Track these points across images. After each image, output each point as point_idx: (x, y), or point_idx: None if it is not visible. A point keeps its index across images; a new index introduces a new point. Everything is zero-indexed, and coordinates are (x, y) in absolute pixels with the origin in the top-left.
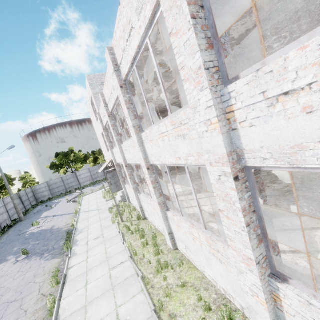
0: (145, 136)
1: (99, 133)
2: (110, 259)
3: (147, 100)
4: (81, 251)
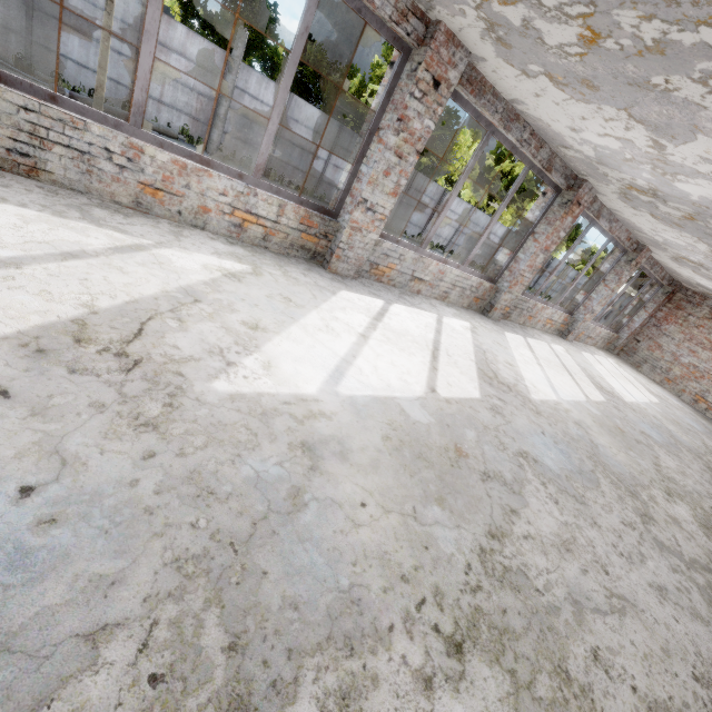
0: None
1: None
2: None
3: None
4: None
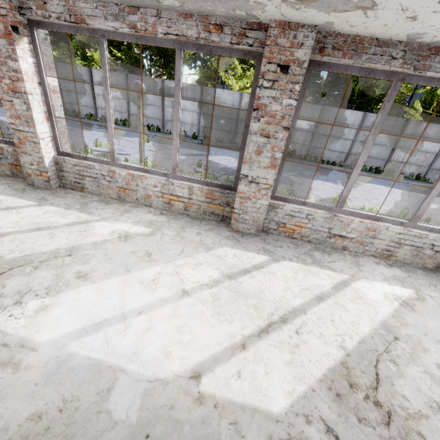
0: None
1: None
2: None
3: None
4: None
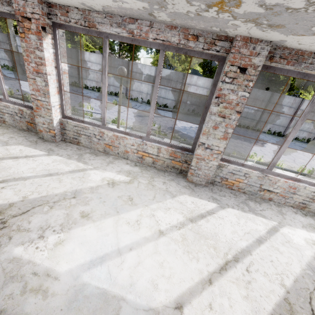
0: None
1: None
2: None
3: None
4: None
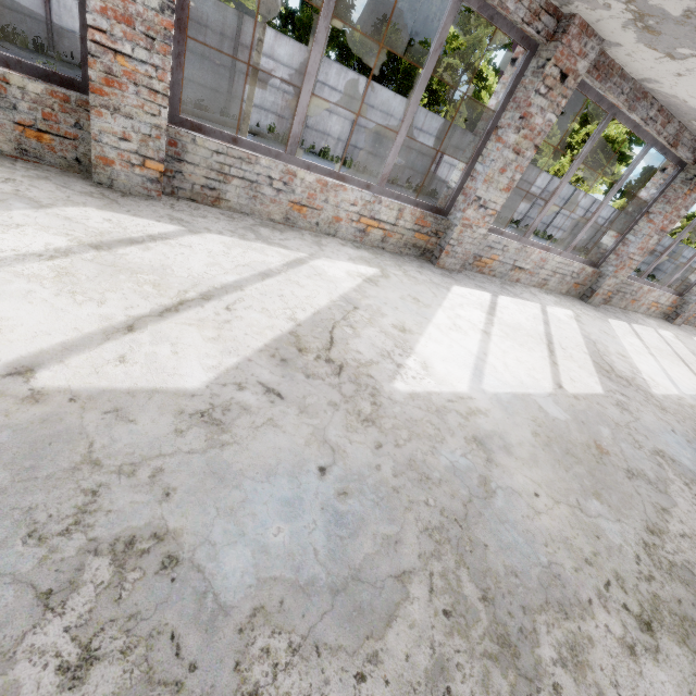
0: None
1: None
2: None
3: None
4: None
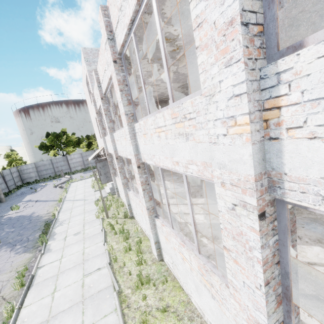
0: (138, 128)
1: (93, 116)
2: (86, 263)
3: (144, 82)
4: (56, 247)
